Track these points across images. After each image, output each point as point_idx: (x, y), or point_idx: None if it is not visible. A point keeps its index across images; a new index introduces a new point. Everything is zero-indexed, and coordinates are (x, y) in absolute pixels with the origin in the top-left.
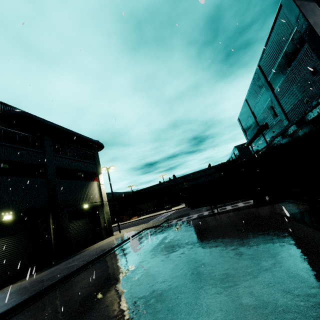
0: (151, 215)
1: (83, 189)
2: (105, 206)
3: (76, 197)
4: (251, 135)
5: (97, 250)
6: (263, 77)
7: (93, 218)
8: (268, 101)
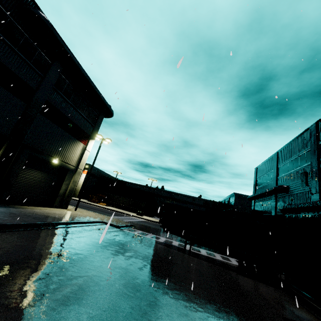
0: (120, 211)
1: (64, 143)
2: (77, 174)
3: (50, 145)
4: (263, 190)
5: (30, 215)
6: (315, 137)
7: (56, 178)
8: (304, 165)
